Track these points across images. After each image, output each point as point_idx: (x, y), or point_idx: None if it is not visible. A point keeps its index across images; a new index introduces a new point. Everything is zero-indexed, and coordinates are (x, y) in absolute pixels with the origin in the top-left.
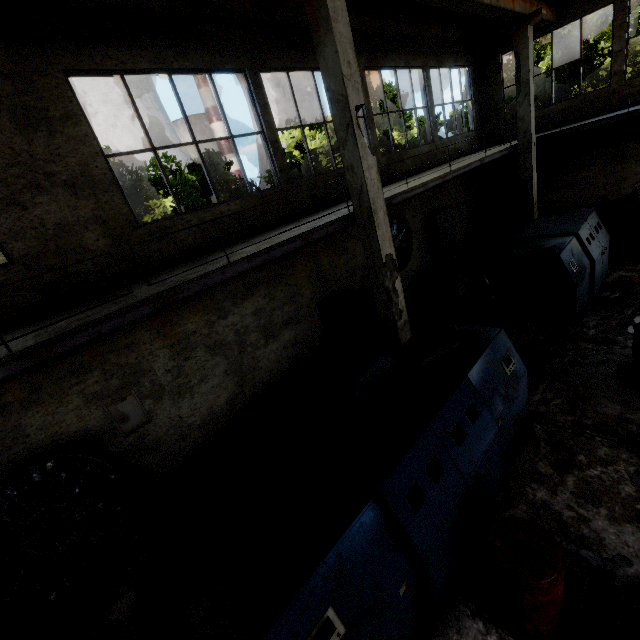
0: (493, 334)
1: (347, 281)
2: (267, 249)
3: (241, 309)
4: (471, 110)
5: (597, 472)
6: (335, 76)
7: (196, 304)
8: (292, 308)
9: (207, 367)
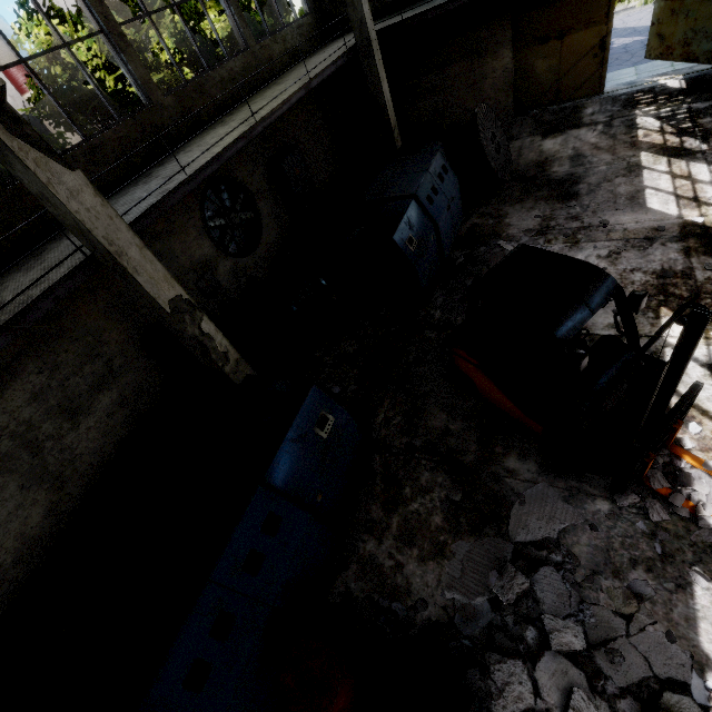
0: (302, 396)
1: None
2: None
3: (4, 405)
4: None
5: (417, 505)
6: None
7: None
8: (98, 365)
9: None
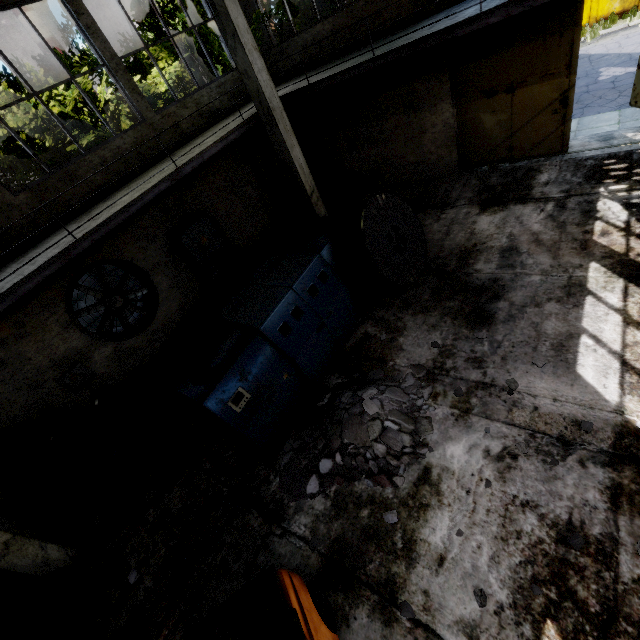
0: None
1: (26, 399)
2: None
3: None
4: (220, 35)
5: None
6: None
7: None
8: None
9: None
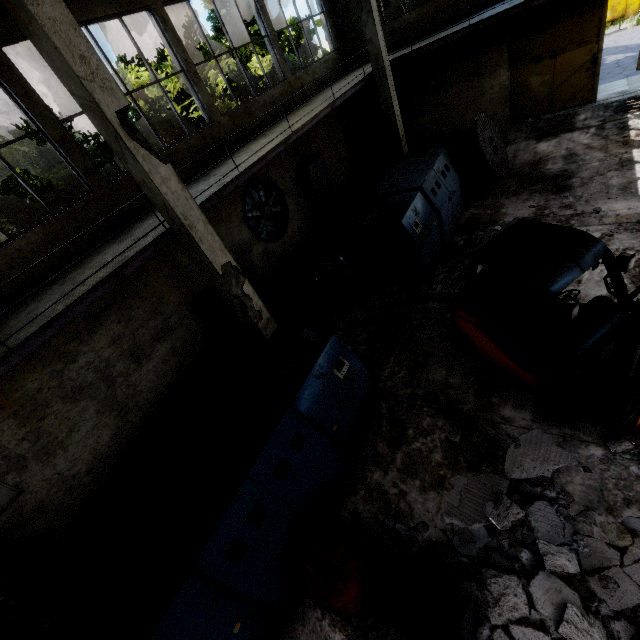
0: (324, 342)
1: None
2: (60, 314)
3: (93, 345)
4: (326, 25)
5: (419, 444)
6: (71, 78)
7: (28, 361)
8: (159, 320)
9: (72, 416)
